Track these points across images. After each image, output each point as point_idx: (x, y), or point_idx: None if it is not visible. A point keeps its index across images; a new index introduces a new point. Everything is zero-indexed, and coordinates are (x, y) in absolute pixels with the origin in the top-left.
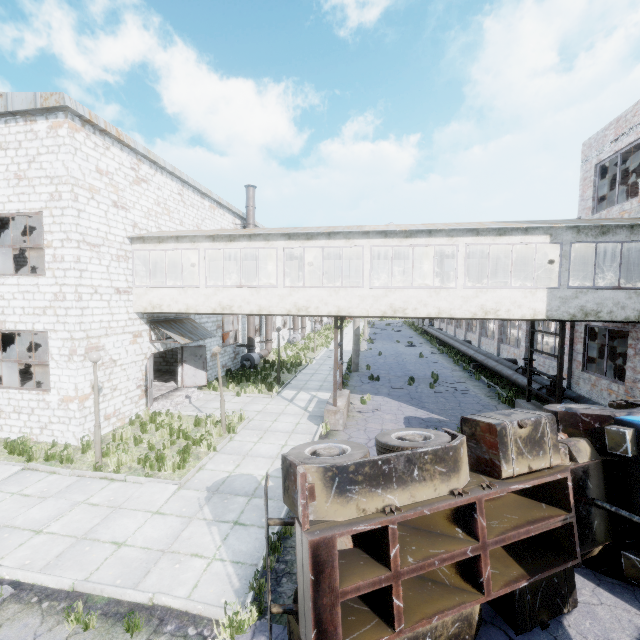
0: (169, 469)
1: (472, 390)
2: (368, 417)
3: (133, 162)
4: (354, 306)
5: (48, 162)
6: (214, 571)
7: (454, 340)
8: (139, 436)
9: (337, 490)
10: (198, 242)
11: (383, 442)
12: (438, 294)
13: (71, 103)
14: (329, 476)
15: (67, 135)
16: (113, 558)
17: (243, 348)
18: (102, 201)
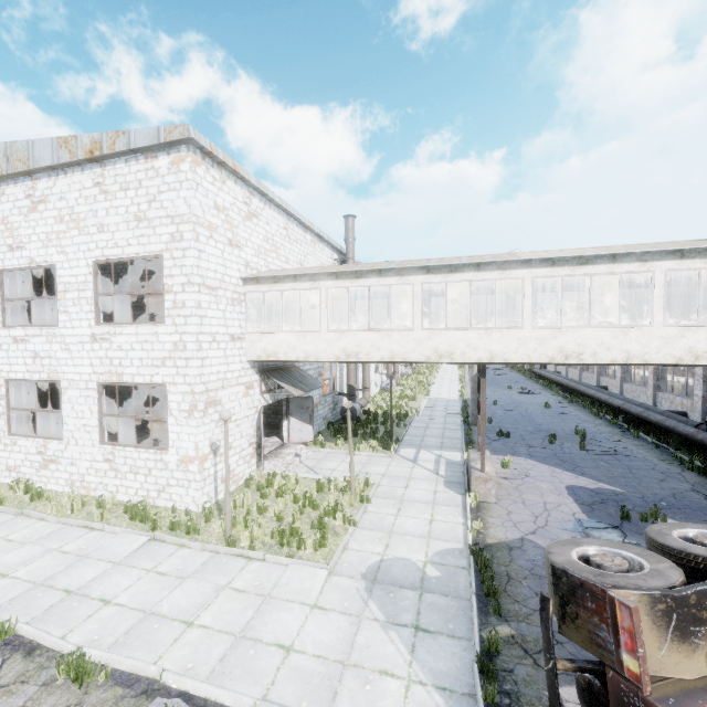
0: (310, 547)
1: (636, 451)
2: (519, 485)
3: (245, 196)
4: (511, 351)
5: (169, 200)
6: (418, 700)
7: (584, 386)
8: (263, 503)
9: (676, 632)
10: (319, 280)
11: (678, 549)
12: (626, 334)
13: (195, 134)
14: (660, 610)
15: (189, 170)
16: (286, 668)
17: (341, 397)
18: (219, 240)
